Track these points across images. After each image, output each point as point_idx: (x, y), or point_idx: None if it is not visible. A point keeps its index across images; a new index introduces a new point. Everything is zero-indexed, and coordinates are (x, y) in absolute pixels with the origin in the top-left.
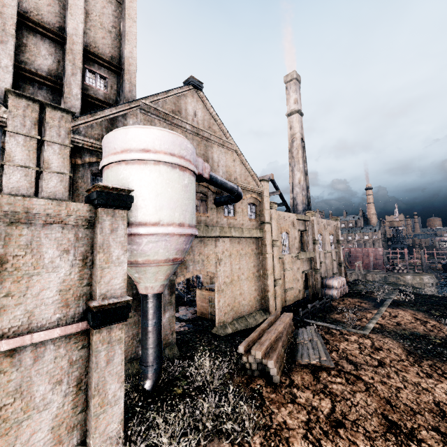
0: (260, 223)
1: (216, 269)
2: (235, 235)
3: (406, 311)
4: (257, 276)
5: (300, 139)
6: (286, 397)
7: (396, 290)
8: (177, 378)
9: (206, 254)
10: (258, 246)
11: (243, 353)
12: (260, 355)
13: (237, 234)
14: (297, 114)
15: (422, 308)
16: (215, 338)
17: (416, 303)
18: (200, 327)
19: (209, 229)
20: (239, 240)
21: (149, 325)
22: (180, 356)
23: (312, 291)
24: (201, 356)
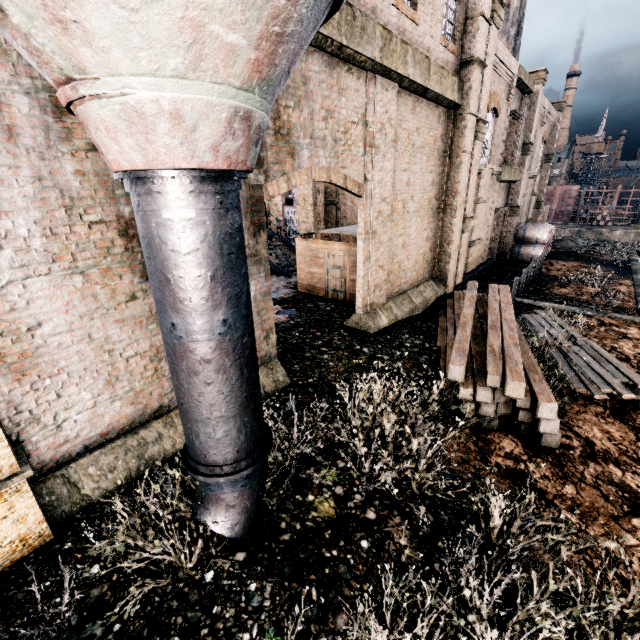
0: (461, 63)
1: (365, 173)
2: (414, 76)
3: None
4: (434, 208)
5: None
6: (610, 496)
7: (632, 249)
8: (306, 458)
9: (343, 121)
10: (445, 133)
11: (461, 381)
12: (522, 390)
13: (417, 75)
14: None
15: None
16: (359, 339)
17: None
18: (314, 314)
19: (355, 23)
20: (414, 101)
21: (196, 337)
22: (293, 387)
23: (497, 249)
24: (346, 386)
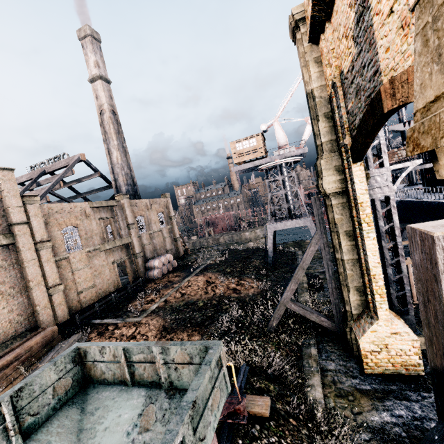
0: (8, 225)
1: None
2: None
3: (206, 275)
4: (13, 293)
5: (110, 111)
6: None
7: (218, 253)
8: None
9: None
10: (8, 256)
11: None
12: None
13: None
14: (100, 81)
15: (222, 268)
16: None
17: (222, 263)
18: None
19: None
20: None
21: None
22: None
23: (134, 277)
24: None
